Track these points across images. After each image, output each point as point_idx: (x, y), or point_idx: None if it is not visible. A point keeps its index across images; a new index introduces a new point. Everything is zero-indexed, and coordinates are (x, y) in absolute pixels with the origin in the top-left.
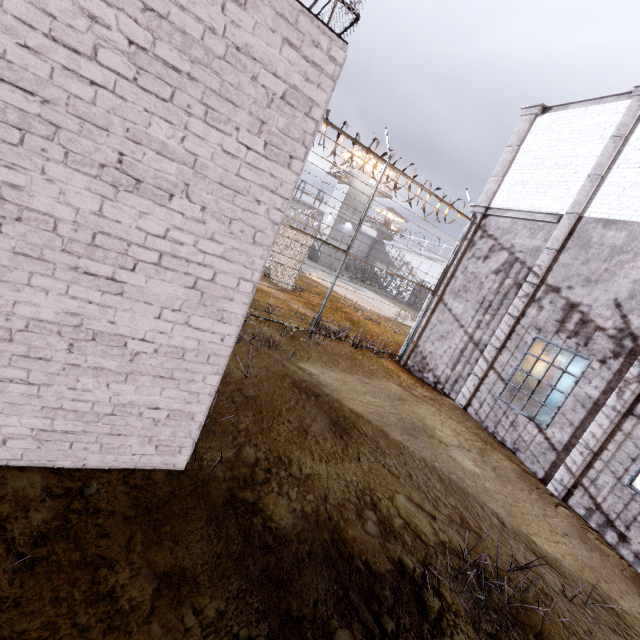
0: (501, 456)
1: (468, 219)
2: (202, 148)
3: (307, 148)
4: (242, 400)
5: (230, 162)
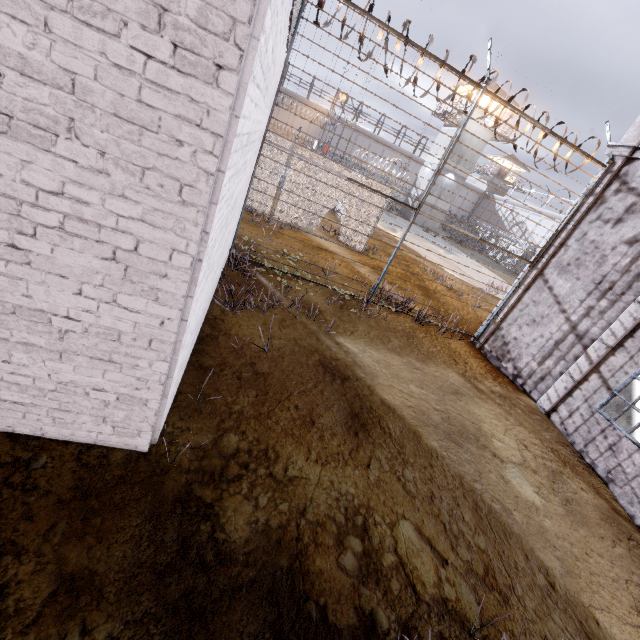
0: (583, 485)
1: (601, 166)
2: (79, 61)
3: (242, 49)
4: (250, 377)
5: (124, 81)
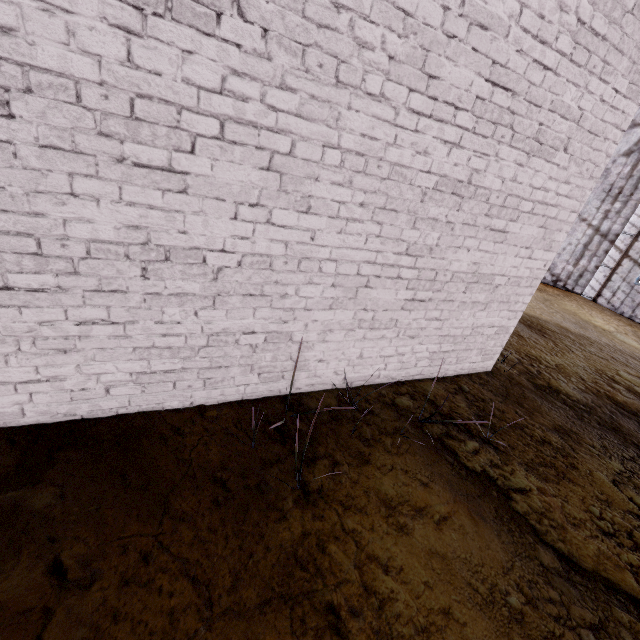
0: None
1: None
2: (588, 102)
3: None
4: None
5: (601, 109)
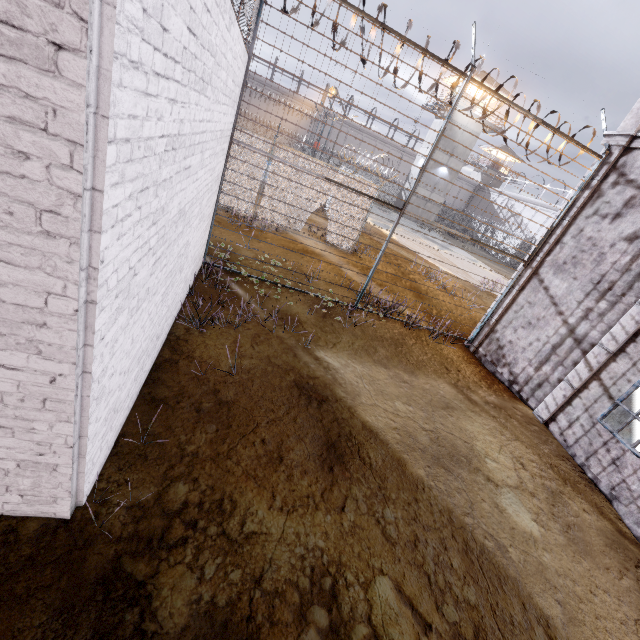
0: (585, 505)
1: (597, 157)
2: None
3: (84, 19)
4: (211, 407)
5: None
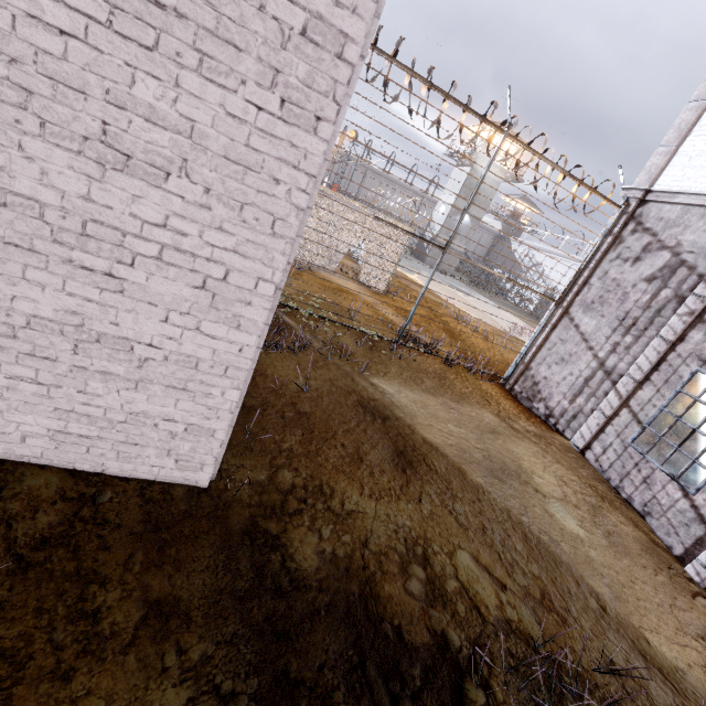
0: (622, 519)
1: (617, 207)
2: (200, 111)
3: (339, 105)
4: (293, 416)
5: (236, 128)
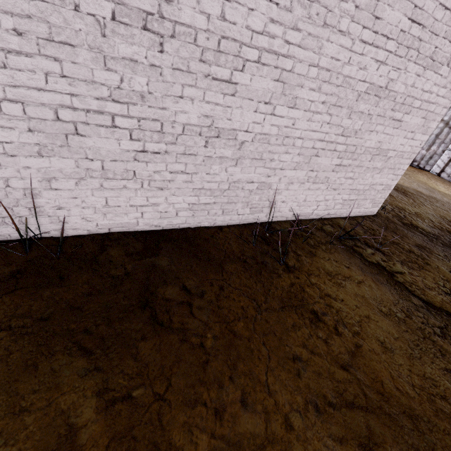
0: None
1: None
2: None
3: None
4: None
5: None
